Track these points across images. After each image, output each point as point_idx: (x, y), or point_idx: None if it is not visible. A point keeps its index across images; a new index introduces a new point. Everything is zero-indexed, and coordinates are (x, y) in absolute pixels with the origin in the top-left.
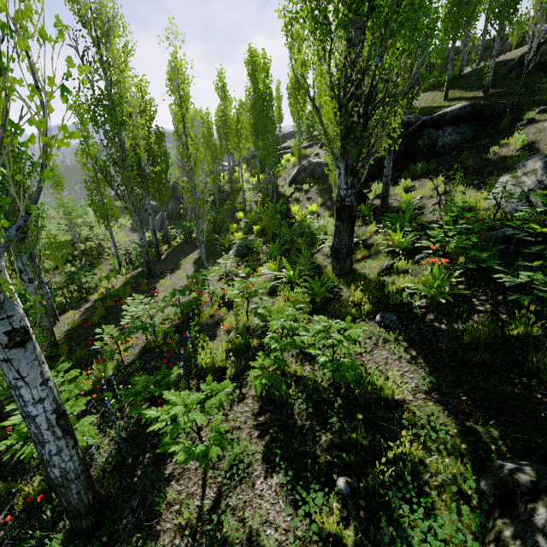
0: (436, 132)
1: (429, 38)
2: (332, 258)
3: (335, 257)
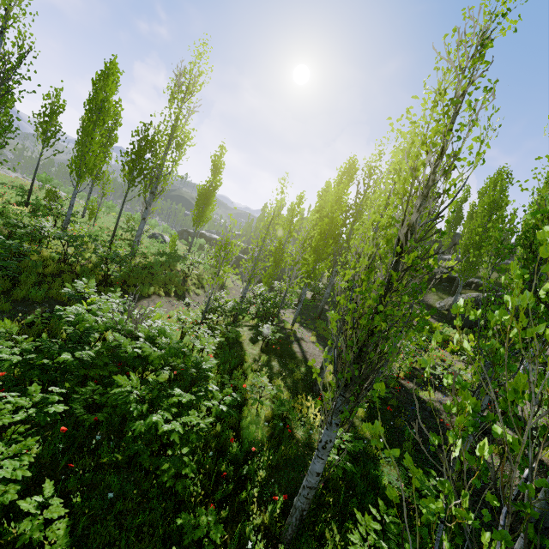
0: None
1: None
2: None
3: None
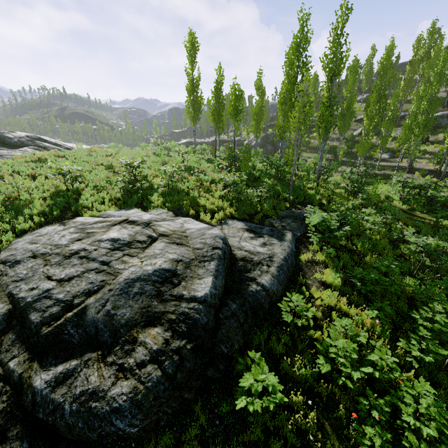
0: (442, 120)
1: (398, 81)
2: None
3: None
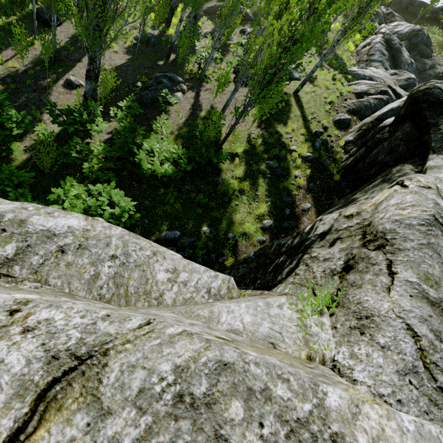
0: None
1: None
2: (166, 21)
3: (166, 21)
